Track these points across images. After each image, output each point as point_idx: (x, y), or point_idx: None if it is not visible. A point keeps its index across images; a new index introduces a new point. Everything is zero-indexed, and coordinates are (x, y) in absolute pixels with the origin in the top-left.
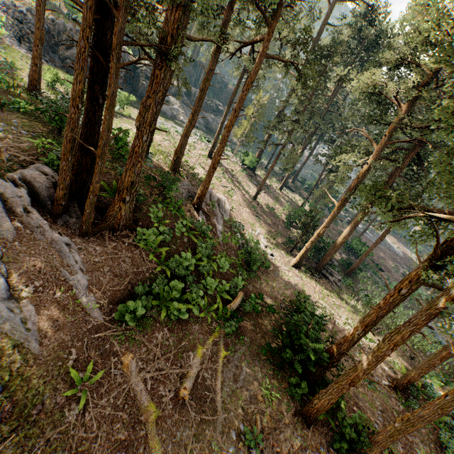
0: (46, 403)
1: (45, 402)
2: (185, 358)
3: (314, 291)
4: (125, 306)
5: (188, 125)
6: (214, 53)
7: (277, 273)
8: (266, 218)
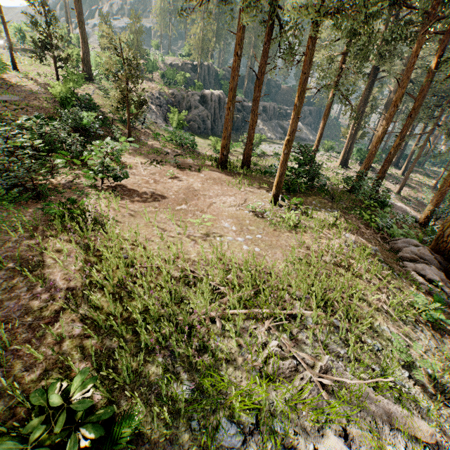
0: None
1: None
2: None
3: None
4: None
5: (393, 151)
6: (429, 79)
7: None
8: (421, 210)
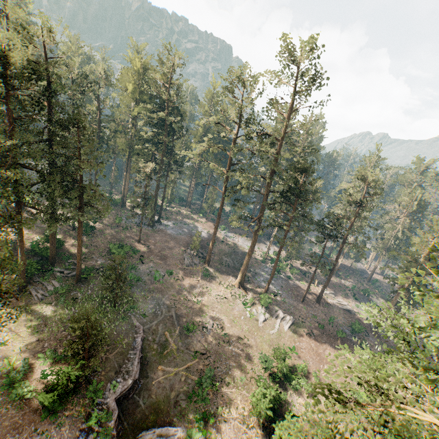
0: None
1: None
2: None
3: None
4: None
5: None
6: None
7: None
8: None
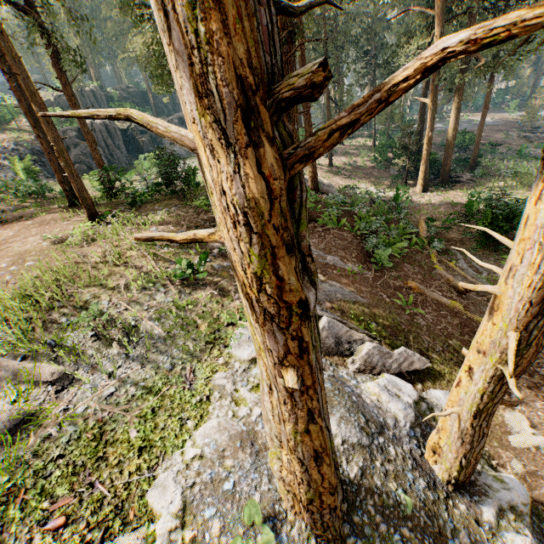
0: (403, 322)
1: (401, 322)
2: (436, 275)
3: (460, 196)
4: (374, 259)
5: None
6: None
7: (416, 204)
8: (355, 174)
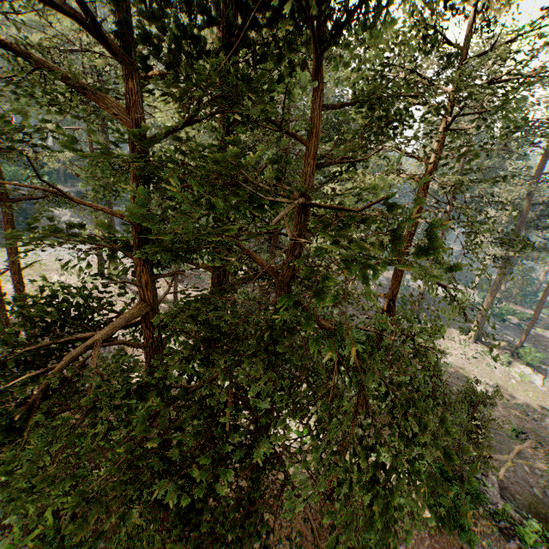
0: None
1: None
2: None
3: None
4: None
5: None
6: None
7: None
8: None
